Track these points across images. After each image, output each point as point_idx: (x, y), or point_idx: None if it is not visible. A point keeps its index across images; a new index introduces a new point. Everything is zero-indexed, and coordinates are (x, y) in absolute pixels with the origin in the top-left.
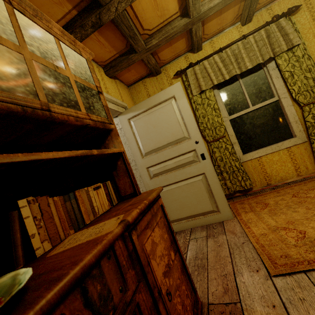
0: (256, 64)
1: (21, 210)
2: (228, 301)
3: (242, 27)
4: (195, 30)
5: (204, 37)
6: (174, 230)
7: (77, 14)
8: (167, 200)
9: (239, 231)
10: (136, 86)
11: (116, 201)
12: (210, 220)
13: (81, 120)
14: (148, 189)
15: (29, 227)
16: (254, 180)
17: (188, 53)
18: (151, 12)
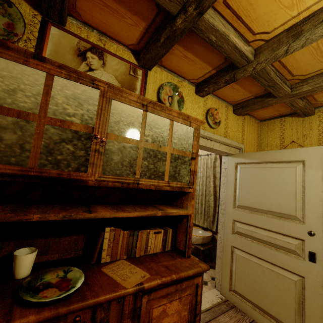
0: None
1: (105, 233)
2: None
3: None
4: None
5: None
6: (234, 302)
7: (216, 72)
8: (240, 266)
9: None
10: (270, 123)
11: (169, 248)
12: None
13: (160, 188)
14: (226, 241)
15: (105, 244)
16: None
17: None
18: (309, 59)
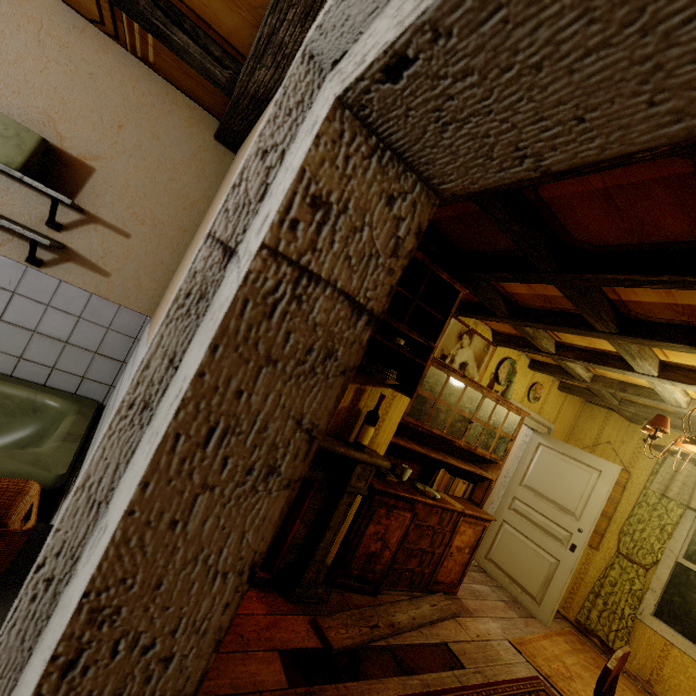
0: None
1: (440, 472)
2: (470, 610)
3: None
4: None
5: None
6: (486, 568)
7: (556, 364)
8: (505, 540)
9: (534, 630)
10: (596, 409)
11: (466, 497)
12: (523, 601)
13: (485, 456)
14: (498, 513)
15: (437, 478)
16: (634, 655)
17: None
18: None
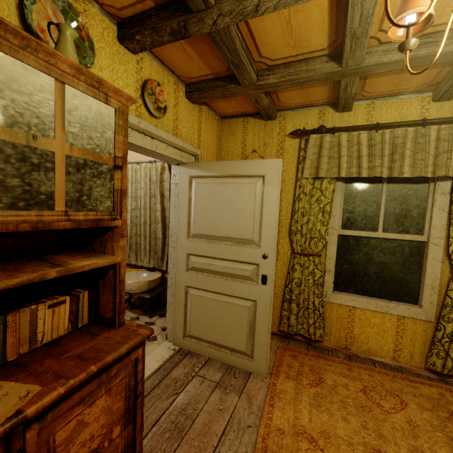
0: (418, 175)
1: None
2: None
3: (431, 102)
4: (345, 84)
5: (363, 94)
6: (189, 347)
7: (154, 7)
8: (195, 307)
9: (259, 402)
10: (233, 122)
11: (86, 321)
12: (236, 362)
13: (47, 225)
14: (178, 282)
15: None
16: (330, 332)
17: (328, 107)
18: (279, 36)
